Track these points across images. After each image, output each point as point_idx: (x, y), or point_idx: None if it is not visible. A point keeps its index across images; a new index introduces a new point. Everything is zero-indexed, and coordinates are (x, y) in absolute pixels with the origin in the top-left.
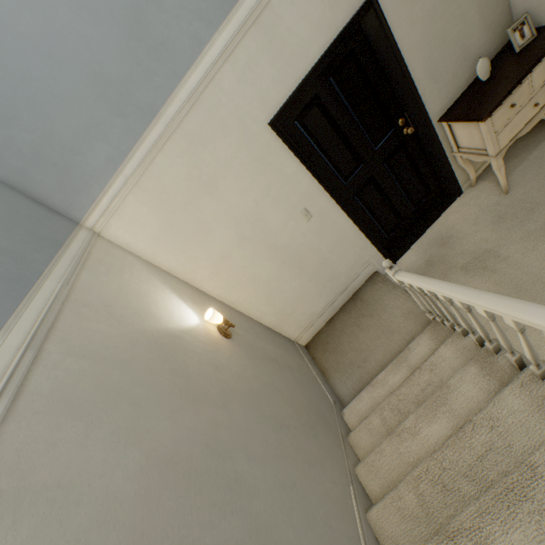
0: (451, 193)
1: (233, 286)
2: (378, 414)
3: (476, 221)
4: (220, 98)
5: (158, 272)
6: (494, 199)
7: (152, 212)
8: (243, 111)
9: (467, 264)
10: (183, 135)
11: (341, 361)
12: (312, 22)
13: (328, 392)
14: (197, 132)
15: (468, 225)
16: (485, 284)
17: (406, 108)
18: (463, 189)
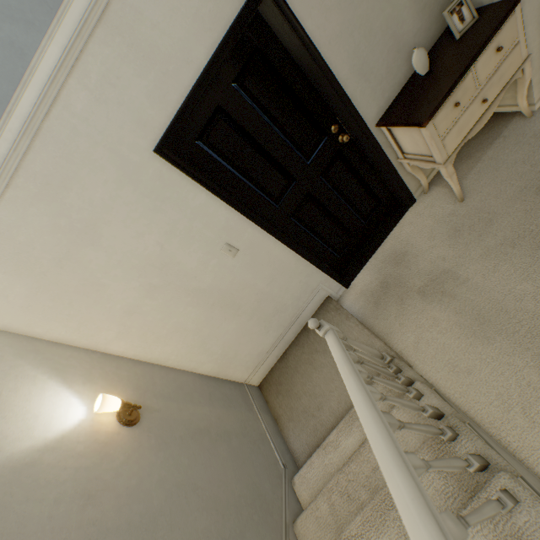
0: (404, 201)
1: (153, 341)
2: (326, 497)
3: (431, 235)
4: (74, 124)
5: (36, 349)
6: (449, 208)
7: (12, 277)
8: (114, 137)
9: (424, 287)
10: (31, 178)
11: (294, 407)
12: (187, 15)
13: (278, 452)
14: (50, 171)
15: (424, 239)
16: (445, 313)
17: (337, 113)
18: (416, 196)
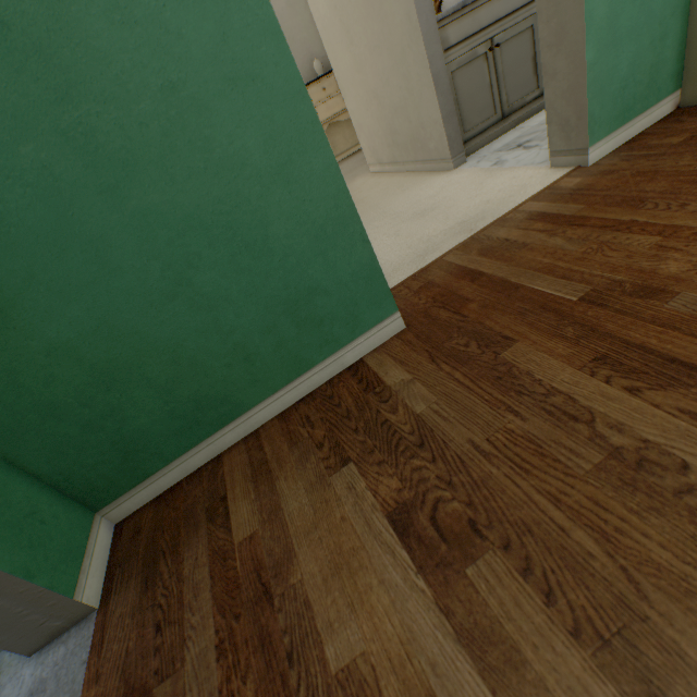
0: None
1: None
2: None
3: None
4: None
5: None
6: None
7: None
8: None
9: None
10: None
11: None
12: None
13: None
14: None
15: None
16: None
17: None
18: None
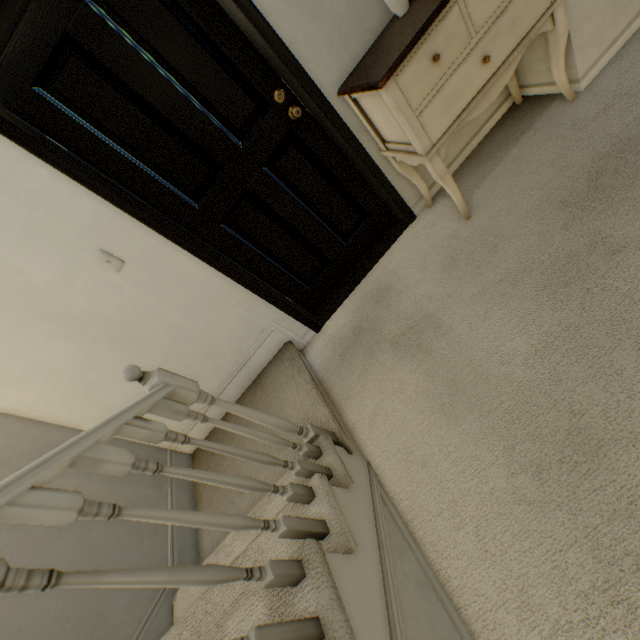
0: (401, 218)
1: (1, 383)
2: (178, 632)
3: (424, 264)
4: None
5: None
6: (451, 228)
7: None
8: None
9: (399, 336)
10: None
11: (218, 488)
12: None
13: (174, 549)
14: None
15: (414, 270)
16: (415, 375)
17: (278, 70)
18: (418, 211)
